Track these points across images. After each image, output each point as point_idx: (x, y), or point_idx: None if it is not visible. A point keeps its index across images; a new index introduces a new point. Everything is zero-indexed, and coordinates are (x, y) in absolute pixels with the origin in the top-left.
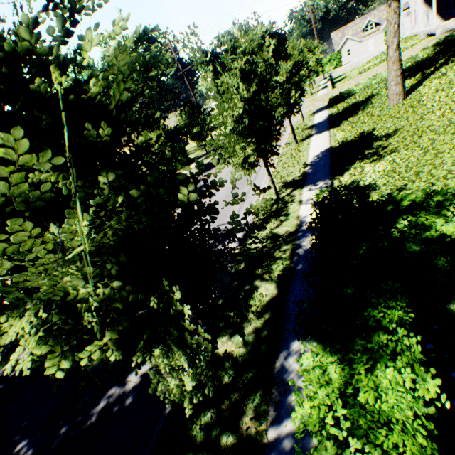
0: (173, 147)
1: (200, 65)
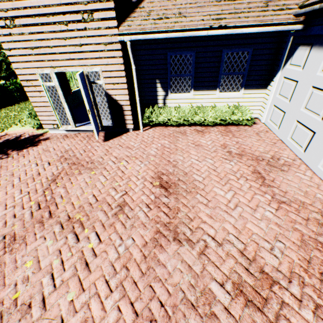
0: None
1: None
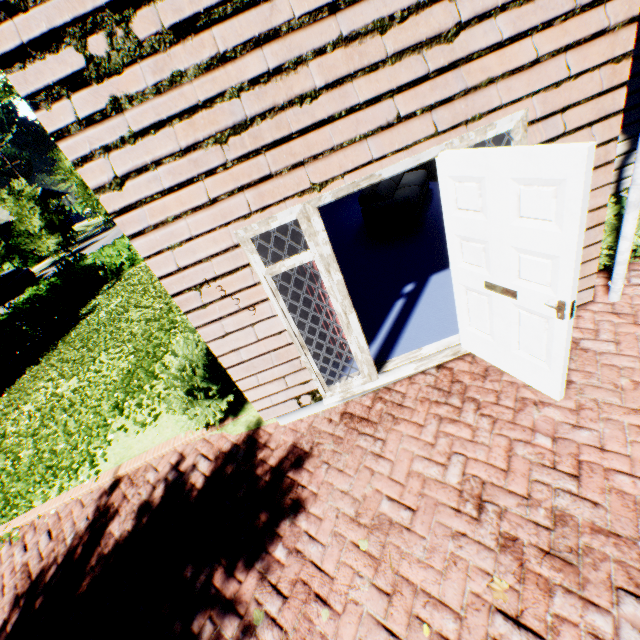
0: (10, 244)
1: (2, 199)
